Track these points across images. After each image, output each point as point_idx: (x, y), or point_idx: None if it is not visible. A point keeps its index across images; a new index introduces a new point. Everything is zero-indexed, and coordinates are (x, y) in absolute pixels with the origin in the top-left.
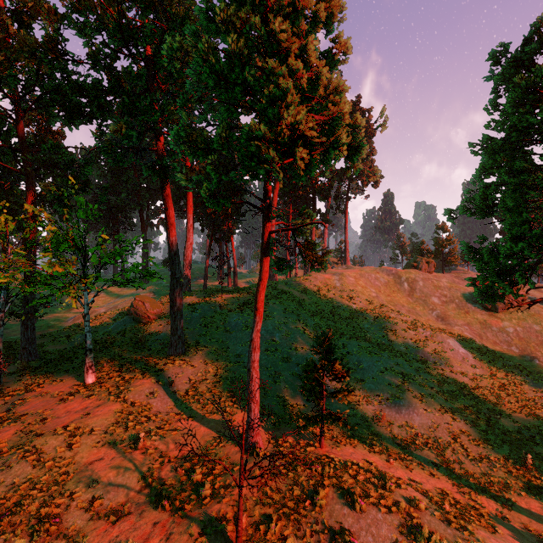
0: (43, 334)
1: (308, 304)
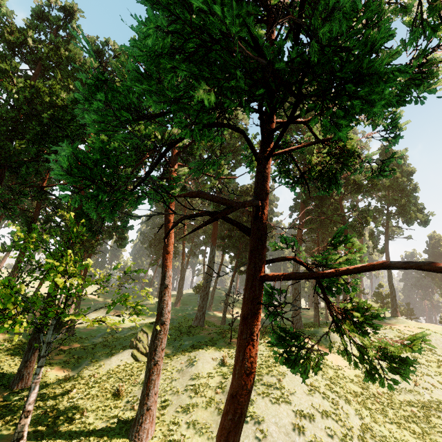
0: (65, 350)
1: (346, 376)
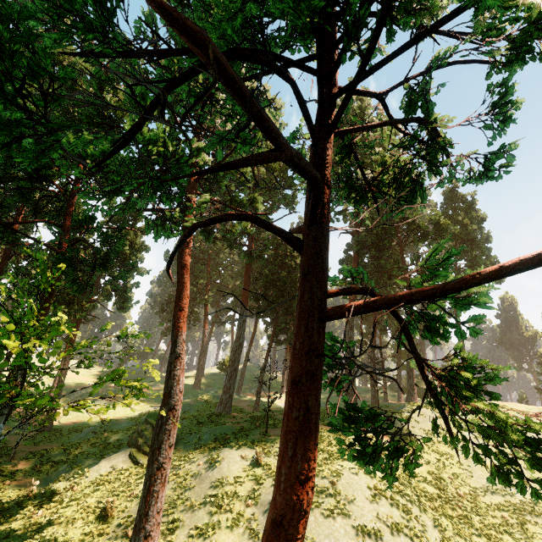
0: (36, 452)
1: (418, 473)
